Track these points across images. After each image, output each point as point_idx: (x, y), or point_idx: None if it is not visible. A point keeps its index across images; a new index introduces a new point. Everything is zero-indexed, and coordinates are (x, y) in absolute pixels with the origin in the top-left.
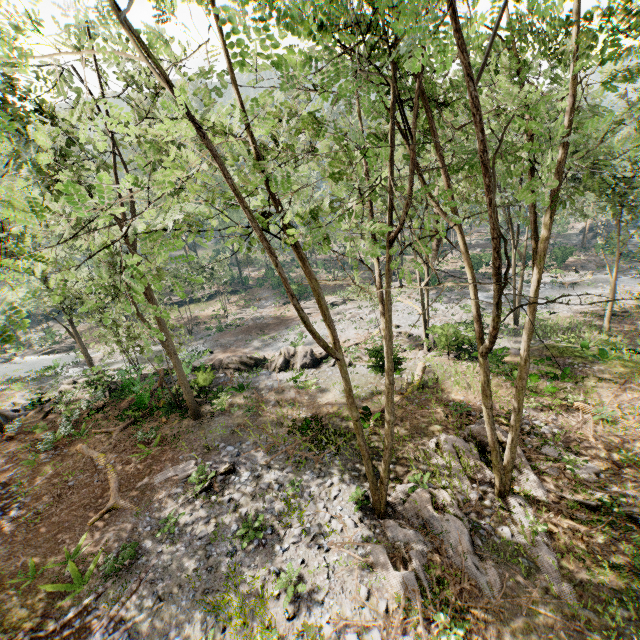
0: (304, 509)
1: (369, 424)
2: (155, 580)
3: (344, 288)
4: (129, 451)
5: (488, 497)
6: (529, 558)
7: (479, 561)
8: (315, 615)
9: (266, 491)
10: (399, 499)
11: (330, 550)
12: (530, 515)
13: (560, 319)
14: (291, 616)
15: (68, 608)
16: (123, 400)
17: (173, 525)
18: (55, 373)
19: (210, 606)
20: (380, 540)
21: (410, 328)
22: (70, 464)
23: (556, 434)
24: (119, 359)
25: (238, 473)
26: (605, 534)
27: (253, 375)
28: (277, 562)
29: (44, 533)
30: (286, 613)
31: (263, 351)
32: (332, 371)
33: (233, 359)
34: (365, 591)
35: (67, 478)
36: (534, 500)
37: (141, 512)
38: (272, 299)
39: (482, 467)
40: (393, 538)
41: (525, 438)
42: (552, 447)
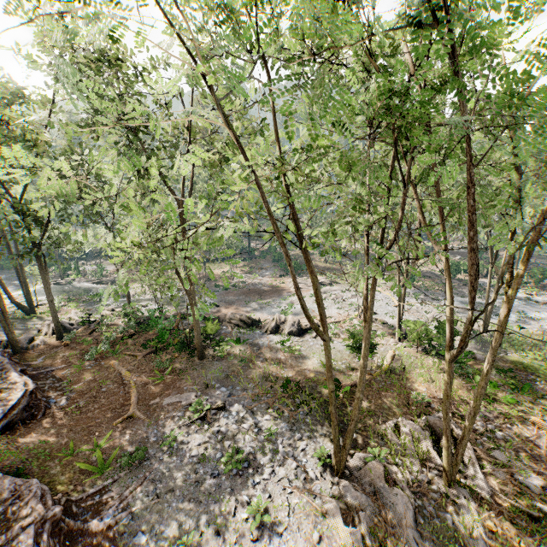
0: (276, 453)
1: (339, 394)
2: (155, 480)
3: (332, 271)
4: (148, 374)
5: (435, 483)
6: (465, 546)
7: (419, 537)
8: (274, 543)
9: (247, 431)
10: (356, 465)
11: (293, 493)
12: (472, 509)
13: (529, 335)
14: (255, 538)
15: (92, 485)
16: (148, 332)
17: (174, 441)
18: (100, 300)
19: (193, 512)
20: (335, 496)
21: (385, 317)
22: (105, 374)
23: (508, 441)
24: (146, 297)
25: (227, 411)
26: (542, 544)
27: (249, 332)
28: (249, 491)
29: (81, 423)
30: (251, 535)
31: (258, 313)
32: (313, 342)
33: (235, 316)
34: (317, 535)
35: (101, 385)
36: (478, 496)
37: (151, 424)
38: (271, 270)
39: (434, 455)
40: (346, 497)
41: (478, 438)
42: (502, 452)
